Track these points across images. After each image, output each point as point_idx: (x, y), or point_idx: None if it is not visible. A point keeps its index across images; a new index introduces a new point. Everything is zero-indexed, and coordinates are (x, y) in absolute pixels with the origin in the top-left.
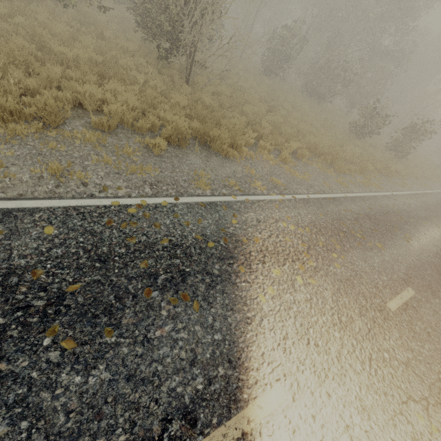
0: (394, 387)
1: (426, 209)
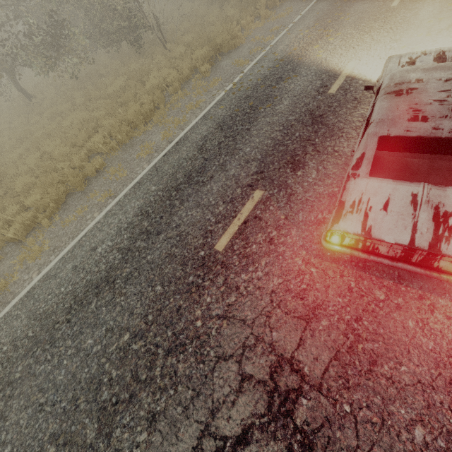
0: (410, 25)
1: None
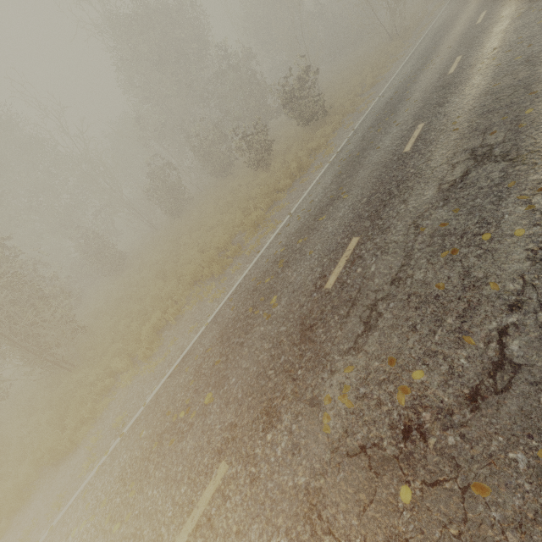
0: None
1: (340, 173)
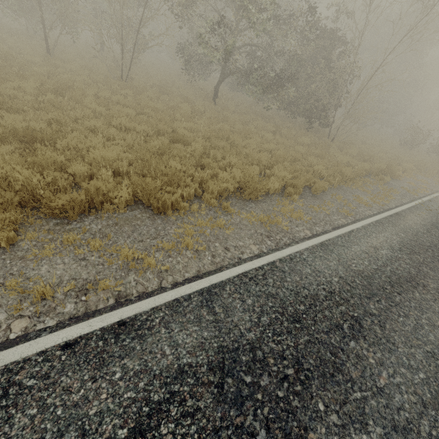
0: None
1: None
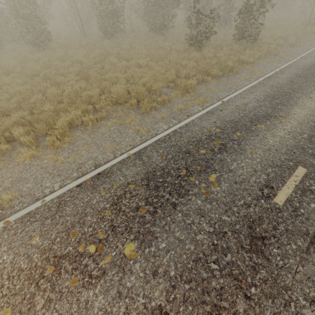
0: None
1: (273, 96)
